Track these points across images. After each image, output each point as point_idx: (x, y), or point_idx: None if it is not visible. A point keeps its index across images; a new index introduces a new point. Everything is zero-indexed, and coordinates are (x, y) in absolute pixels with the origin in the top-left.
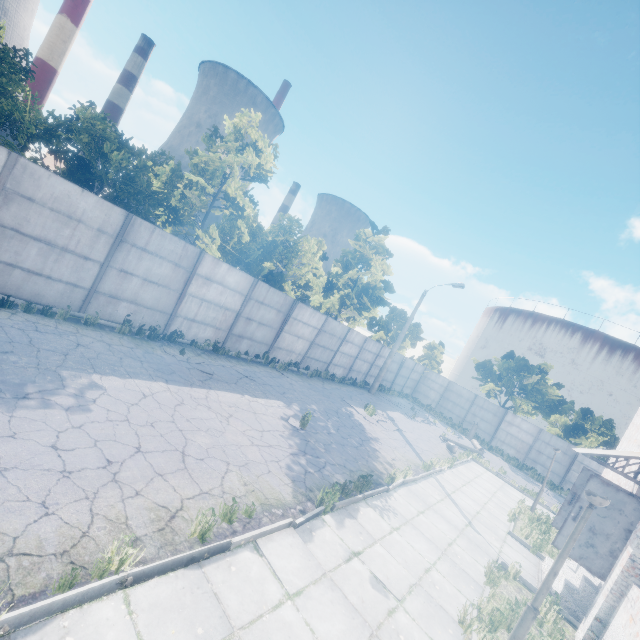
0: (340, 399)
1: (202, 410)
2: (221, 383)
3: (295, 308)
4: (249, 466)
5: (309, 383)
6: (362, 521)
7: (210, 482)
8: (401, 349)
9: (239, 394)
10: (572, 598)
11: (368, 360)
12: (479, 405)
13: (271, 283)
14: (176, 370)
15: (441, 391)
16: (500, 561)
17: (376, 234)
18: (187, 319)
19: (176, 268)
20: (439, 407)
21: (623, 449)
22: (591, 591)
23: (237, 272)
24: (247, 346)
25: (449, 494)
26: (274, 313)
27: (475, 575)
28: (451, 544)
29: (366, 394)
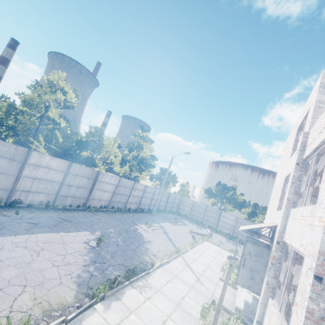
0: (131, 222)
1: (18, 250)
2: (43, 228)
3: (99, 175)
4: (44, 283)
5: (112, 216)
6: (125, 300)
7: (0, 306)
8: (168, 188)
9: (56, 233)
10: (248, 310)
11: (149, 197)
12: (209, 210)
13: (87, 163)
14: (7, 226)
15: (190, 206)
16: (212, 299)
17: (144, 132)
18: (24, 191)
19: (11, 161)
20: (191, 215)
21: (266, 221)
22: (256, 304)
23: (57, 159)
24: (71, 201)
25: (188, 264)
26: (86, 180)
27: (196, 314)
28: (184, 297)
29: (149, 216)
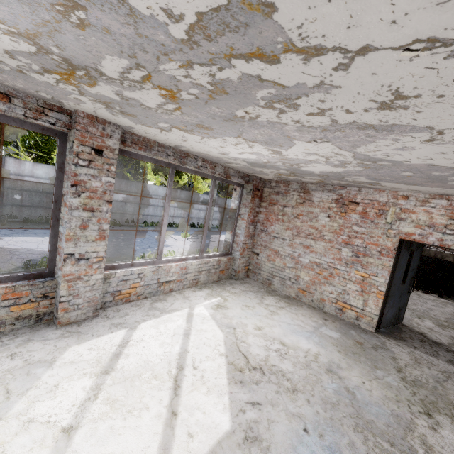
0: None
1: None
2: (28, 234)
3: None
4: None
5: (138, 229)
6: None
7: None
8: None
9: (39, 237)
10: None
11: (202, 208)
12: None
13: None
14: None
15: None
16: None
17: None
18: (15, 206)
19: None
20: None
21: None
22: None
23: (42, 166)
24: None
25: None
26: None
27: None
28: None
29: (202, 230)
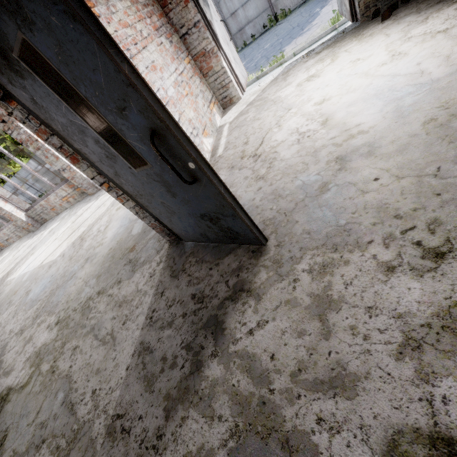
0: None
1: None
2: None
3: None
4: None
5: (310, 3)
6: None
7: None
8: None
9: None
10: None
11: None
12: None
13: None
14: None
15: None
16: None
17: None
18: None
19: None
20: None
21: None
22: None
23: None
24: (252, 29)
25: None
26: None
27: None
28: None
29: None
